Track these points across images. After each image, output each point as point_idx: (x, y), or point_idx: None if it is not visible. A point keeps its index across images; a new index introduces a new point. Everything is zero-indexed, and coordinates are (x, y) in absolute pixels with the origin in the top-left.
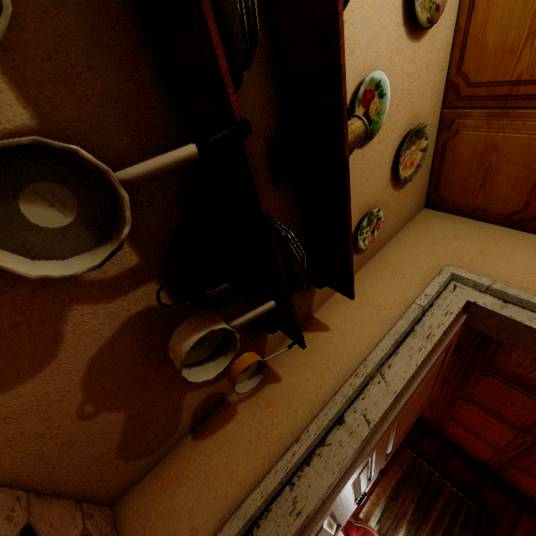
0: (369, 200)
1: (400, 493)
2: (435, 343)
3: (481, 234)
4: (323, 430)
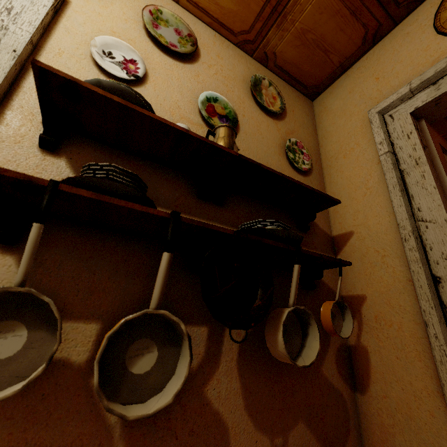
0: (277, 143)
1: None
2: (427, 161)
3: (363, 70)
4: (434, 299)
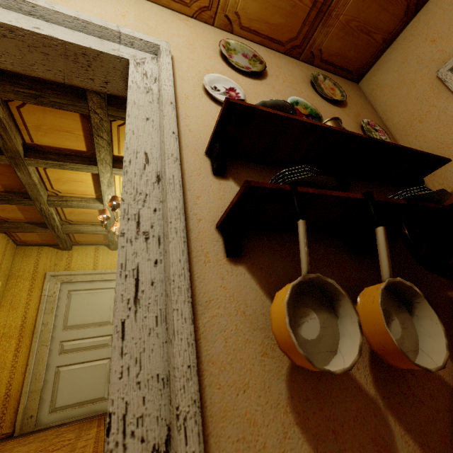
0: (353, 127)
1: None
2: None
3: (412, 39)
4: None
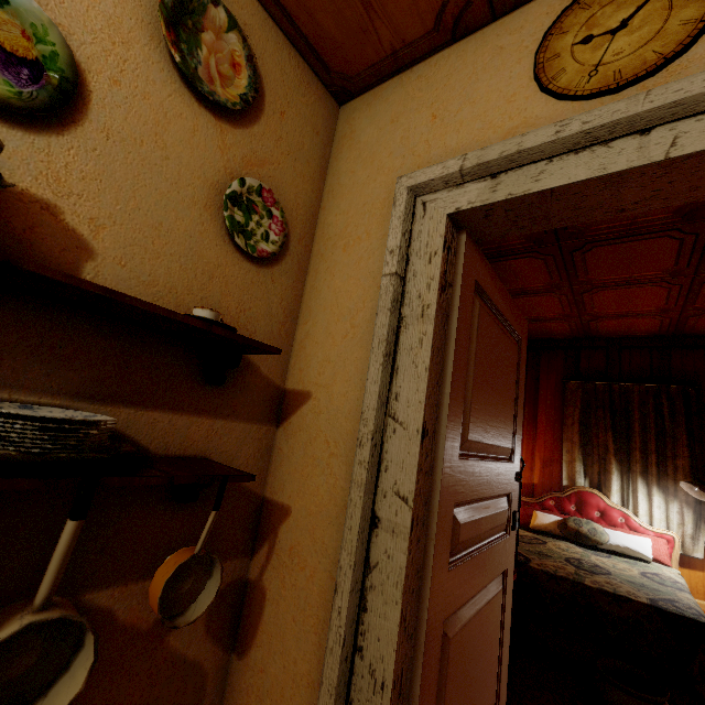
0: (210, 180)
1: (590, 431)
2: (435, 318)
3: (423, 86)
4: (359, 553)
